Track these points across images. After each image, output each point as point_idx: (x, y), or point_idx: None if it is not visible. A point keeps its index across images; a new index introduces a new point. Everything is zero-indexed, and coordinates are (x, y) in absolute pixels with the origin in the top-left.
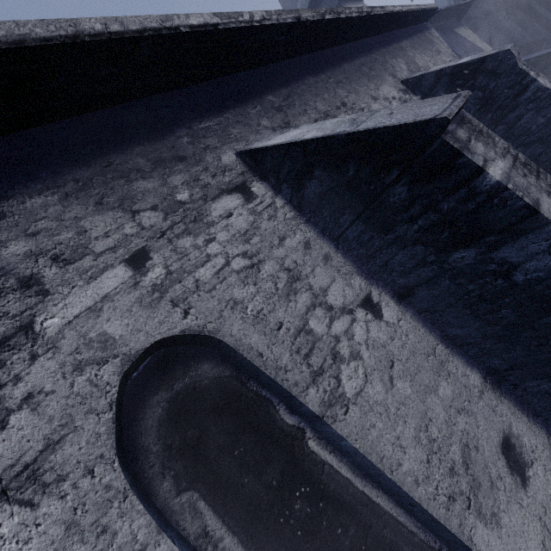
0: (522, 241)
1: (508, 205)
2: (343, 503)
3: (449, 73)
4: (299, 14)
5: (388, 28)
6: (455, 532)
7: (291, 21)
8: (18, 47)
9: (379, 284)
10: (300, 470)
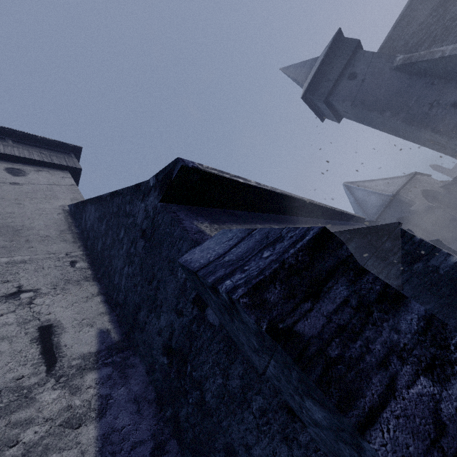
0: (435, 257)
1: (426, 245)
2: None
3: None
4: (325, 205)
5: (347, 220)
6: None
7: (324, 206)
8: (285, 195)
9: None
10: None
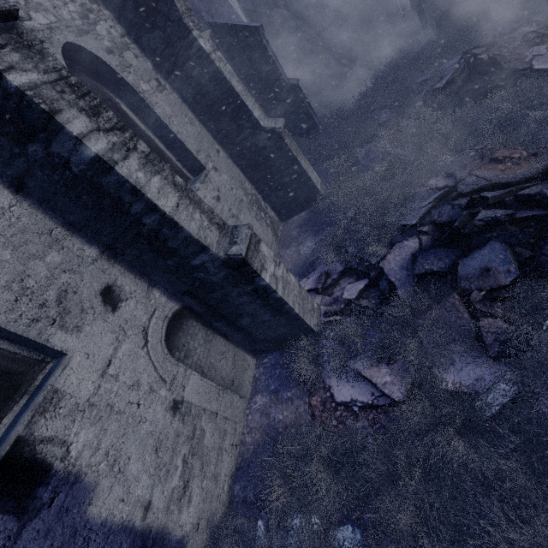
0: (59, 140)
1: (34, 108)
2: None
3: (133, 0)
4: None
5: None
6: (32, 338)
7: None
8: None
9: None
10: None
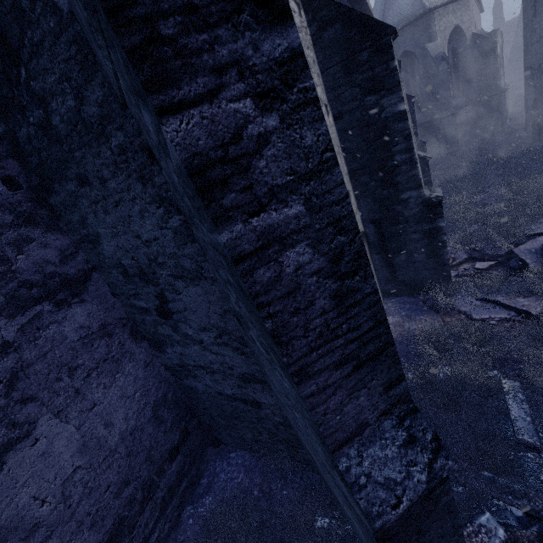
0: (391, 97)
1: (394, 78)
2: None
3: None
4: None
5: (355, 5)
6: None
7: None
8: None
9: (330, 107)
10: None
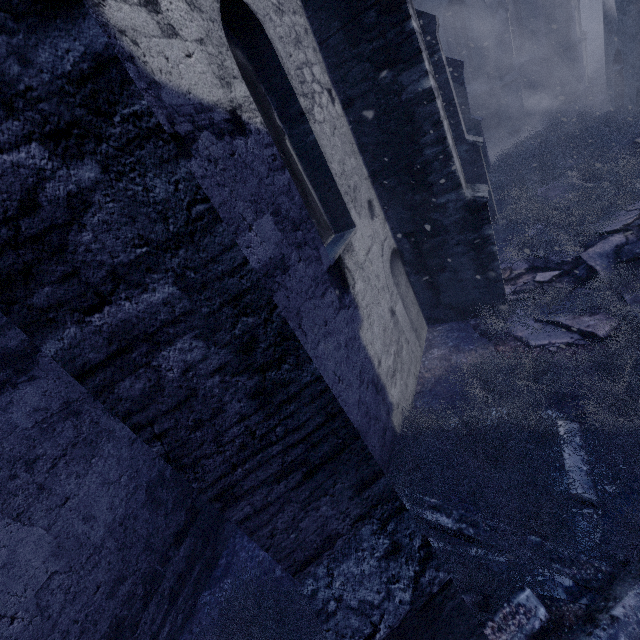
0: (411, 71)
1: (413, 45)
2: (298, 177)
3: None
4: None
5: None
6: (345, 202)
7: None
8: None
9: (336, 91)
10: (281, 147)
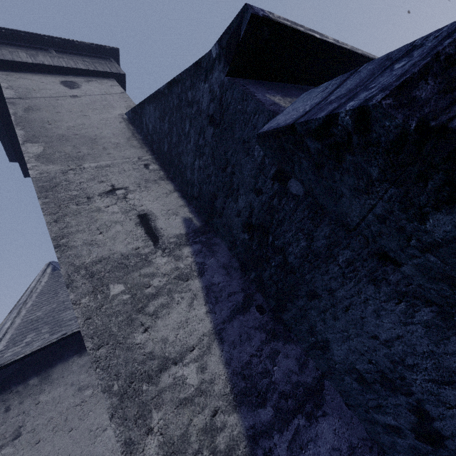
0: None
1: None
2: None
3: None
4: None
5: None
6: None
7: None
8: (368, 58)
9: None
10: None
